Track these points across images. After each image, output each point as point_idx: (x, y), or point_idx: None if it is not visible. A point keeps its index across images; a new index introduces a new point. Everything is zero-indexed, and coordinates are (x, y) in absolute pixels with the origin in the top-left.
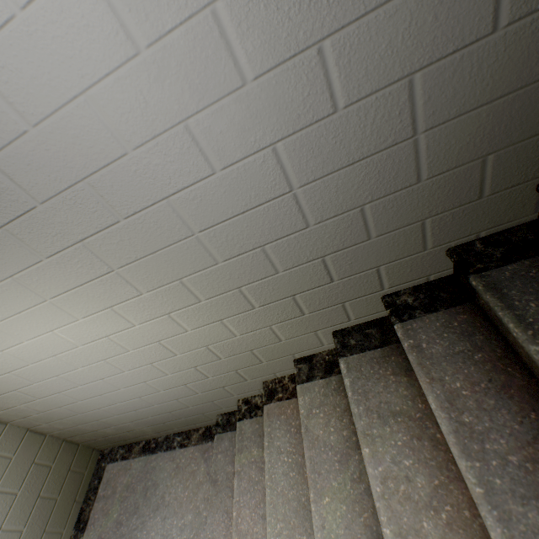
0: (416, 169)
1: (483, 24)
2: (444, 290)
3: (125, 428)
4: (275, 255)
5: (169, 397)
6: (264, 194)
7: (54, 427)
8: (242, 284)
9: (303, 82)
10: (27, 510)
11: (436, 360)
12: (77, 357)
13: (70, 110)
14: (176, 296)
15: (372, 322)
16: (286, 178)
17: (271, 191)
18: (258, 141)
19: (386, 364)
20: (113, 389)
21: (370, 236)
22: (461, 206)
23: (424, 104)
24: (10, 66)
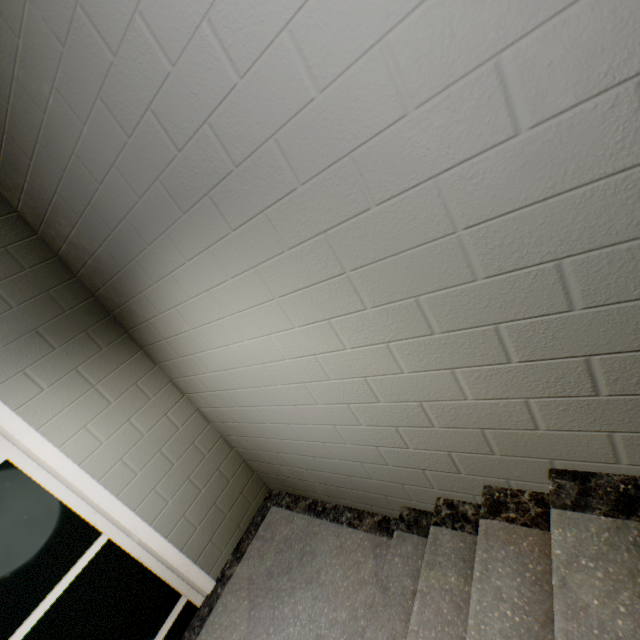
0: None
1: None
2: None
3: (298, 474)
4: (577, 278)
5: (353, 456)
6: (592, 168)
7: (240, 443)
8: (503, 319)
9: None
10: (204, 510)
11: None
12: (280, 371)
13: (361, 66)
14: (403, 320)
15: None
16: None
17: (608, 162)
18: (613, 71)
19: None
20: (301, 421)
21: None
22: None
23: None
24: (321, 23)
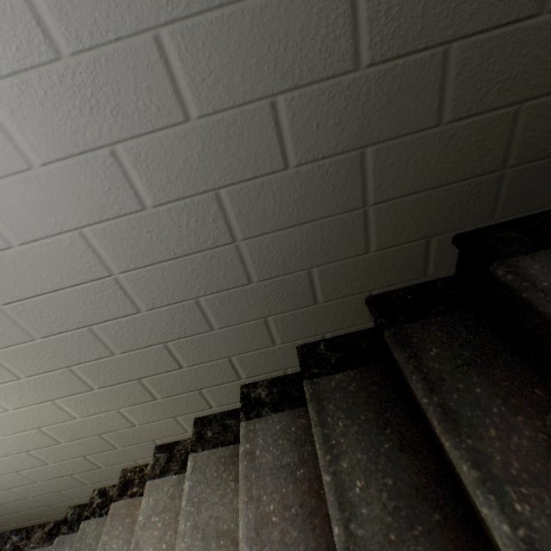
0: (245, 271)
1: (275, 160)
2: (296, 386)
3: None
4: (107, 336)
5: None
6: (80, 275)
7: None
8: (73, 363)
9: (102, 177)
10: None
11: (263, 472)
12: None
13: None
14: None
15: (236, 411)
16: (103, 263)
17: (88, 273)
18: (61, 223)
19: (233, 465)
20: None
21: (213, 327)
22: (299, 309)
23: (237, 216)
24: None
